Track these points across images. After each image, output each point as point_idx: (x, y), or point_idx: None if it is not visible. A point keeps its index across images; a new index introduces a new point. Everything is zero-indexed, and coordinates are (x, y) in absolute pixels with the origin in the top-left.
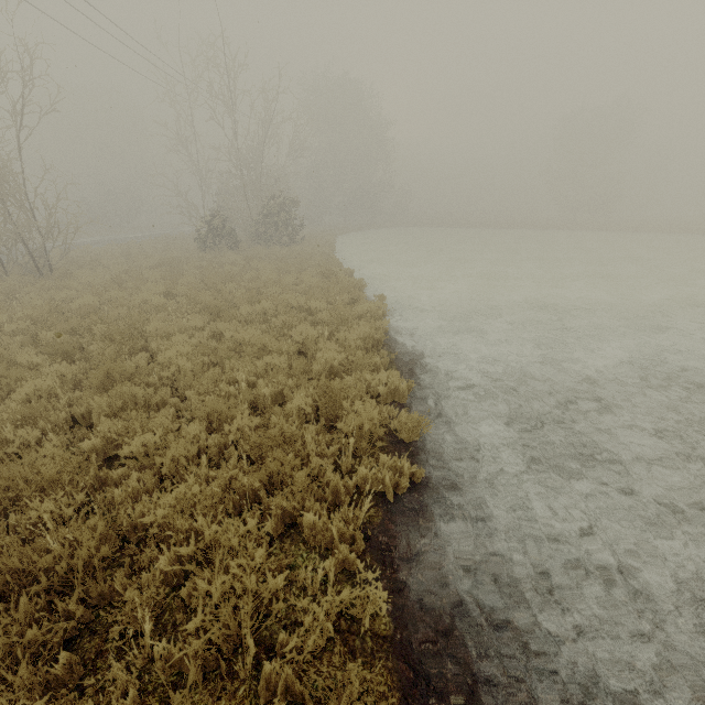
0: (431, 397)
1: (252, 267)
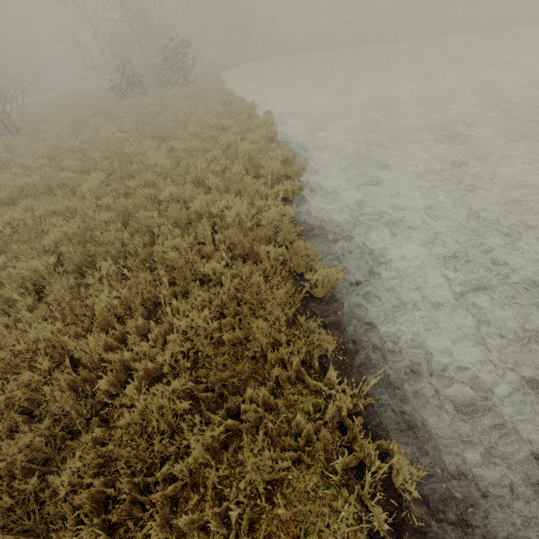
0: (306, 162)
1: (167, 106)
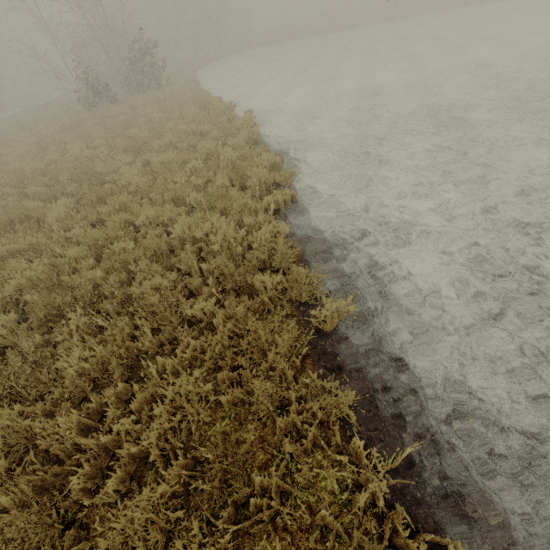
0: (296, 164)
1: (140, 113)
